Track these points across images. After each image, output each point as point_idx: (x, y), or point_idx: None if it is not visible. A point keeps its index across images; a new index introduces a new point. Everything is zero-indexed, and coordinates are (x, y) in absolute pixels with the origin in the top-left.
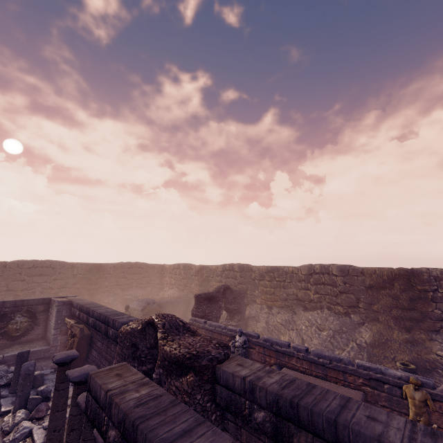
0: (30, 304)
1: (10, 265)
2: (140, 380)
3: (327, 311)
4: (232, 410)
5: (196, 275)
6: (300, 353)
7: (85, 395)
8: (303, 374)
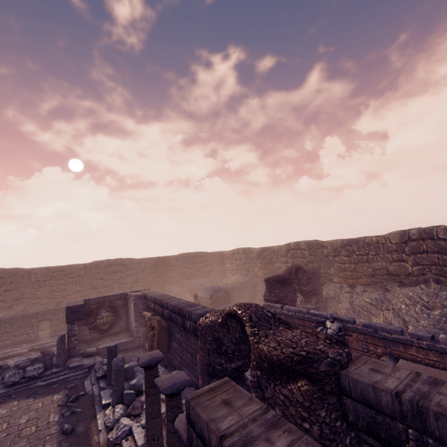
0: (110, 300)
1: (90, 266)
2: (262, 415)
3: (435, 285)
4: (382, 437)
5: (257, 258)
6: (423, 341)
7: (183, 419)
8: (434, 369)
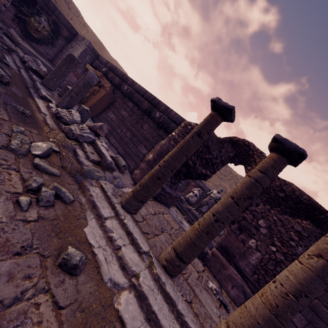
0: (59, 18)
1: None
2: None
3: None
4: None
5: None
6: None
7: None
8: None
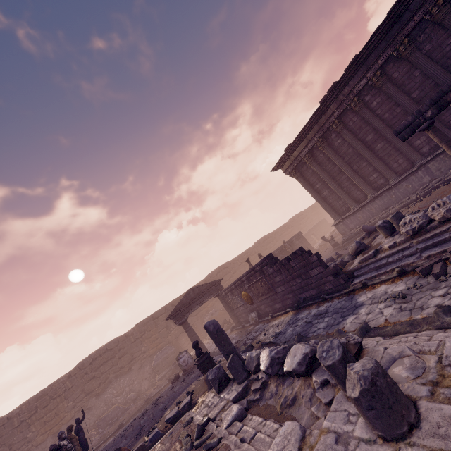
0: None
1: (291, 221)
2: None
3: None
4: None
5: None
6: None
7: None
8: None
